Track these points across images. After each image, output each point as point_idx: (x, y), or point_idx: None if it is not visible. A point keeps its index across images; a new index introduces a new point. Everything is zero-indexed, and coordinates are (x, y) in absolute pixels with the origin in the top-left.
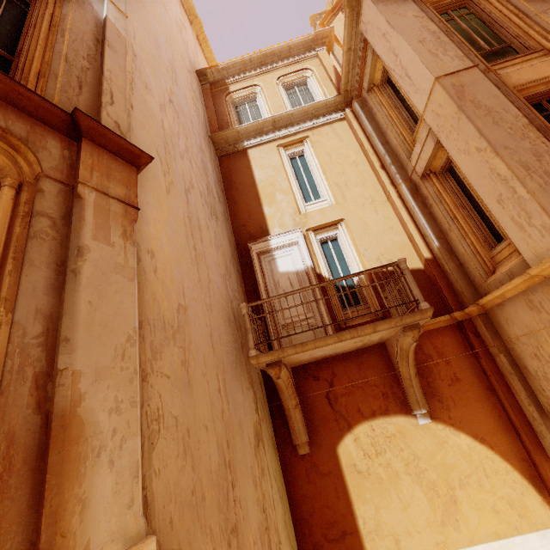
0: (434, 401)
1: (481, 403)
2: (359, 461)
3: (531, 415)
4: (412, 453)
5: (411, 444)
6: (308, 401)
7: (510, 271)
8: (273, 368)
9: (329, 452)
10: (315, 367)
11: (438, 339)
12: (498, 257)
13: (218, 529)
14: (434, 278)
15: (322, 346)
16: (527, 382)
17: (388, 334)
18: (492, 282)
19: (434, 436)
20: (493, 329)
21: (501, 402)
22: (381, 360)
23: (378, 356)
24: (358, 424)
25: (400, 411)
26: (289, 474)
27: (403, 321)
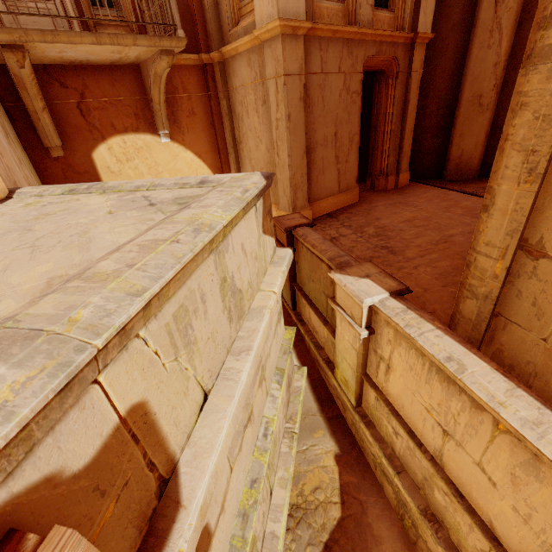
0: (175, 127)
1: (205, 133)
2: (113, 165)
3: (229, 143)
4: (154, 161)
5: (154, 156)
6: (57, 109)
7: (246, 28)
8: (14, 52)
9: (85, 157)
10: (61, 72)
11: (186, 76)
12: (244, 10)
13: (5, 178)
14: (193, 8)
15: (78, 43)
16: (233, 122)
17: (146, 55)
18: (234, 34)
19: (171, 151)
20: (225, 78)
21: (216, 134)
22: (135, 82)
23: (133, 77)
24: (112, 137)
25: (148, 130)
26: (44, 173)
27: (162, 43)
